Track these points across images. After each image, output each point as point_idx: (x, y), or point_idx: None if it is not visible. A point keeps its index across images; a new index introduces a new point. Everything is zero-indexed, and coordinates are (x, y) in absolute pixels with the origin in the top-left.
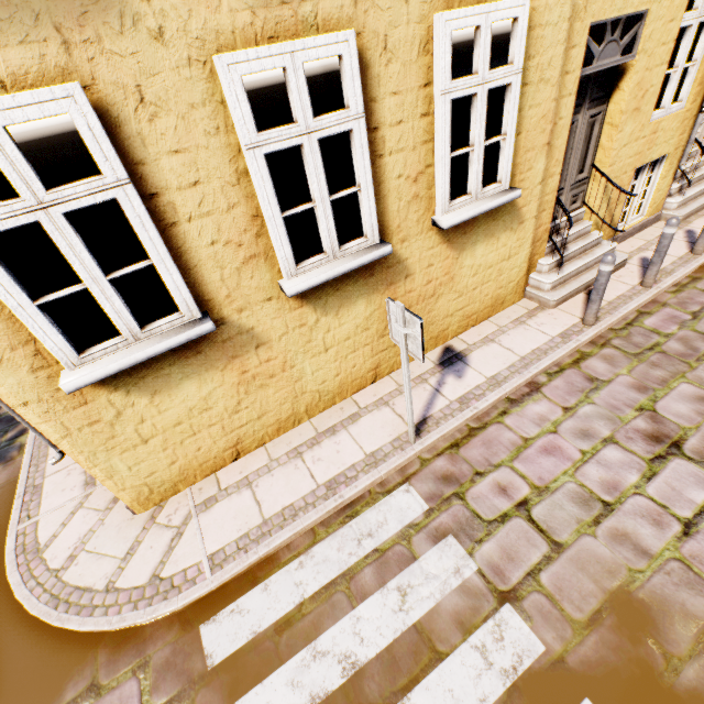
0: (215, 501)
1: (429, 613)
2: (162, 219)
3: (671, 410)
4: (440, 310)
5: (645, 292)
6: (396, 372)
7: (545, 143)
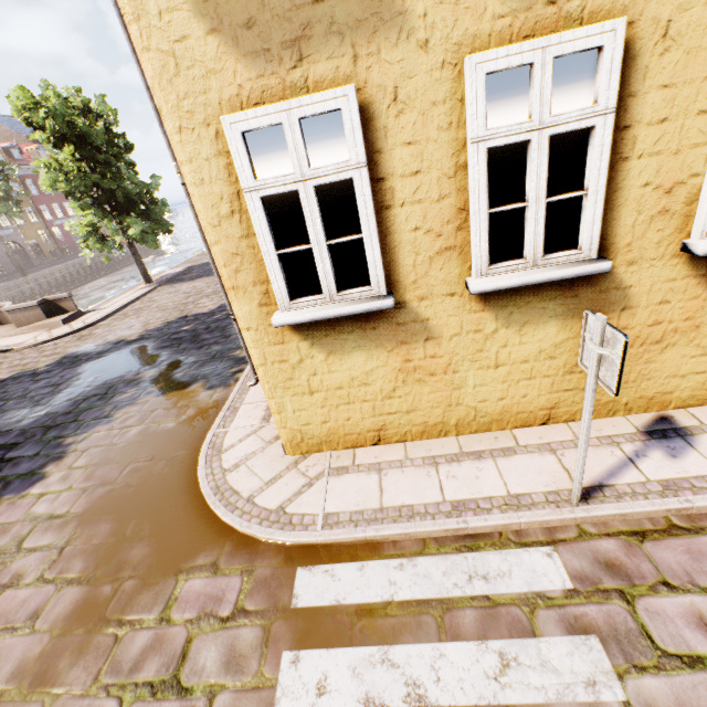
0: (346, 471)
1: (532, 706)
2: (380, 201)
3: None
4: (665, 365)
5: None
6: (577, 422)
7: None
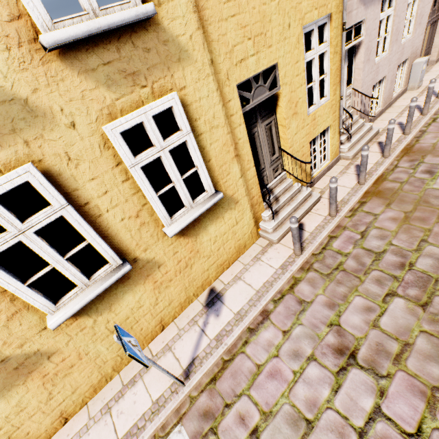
0: None
1: None
2: None
3: (349, 323)
4: (197, 271)
5: (332, 220)
6: (178, 317)
7: (233, 157)
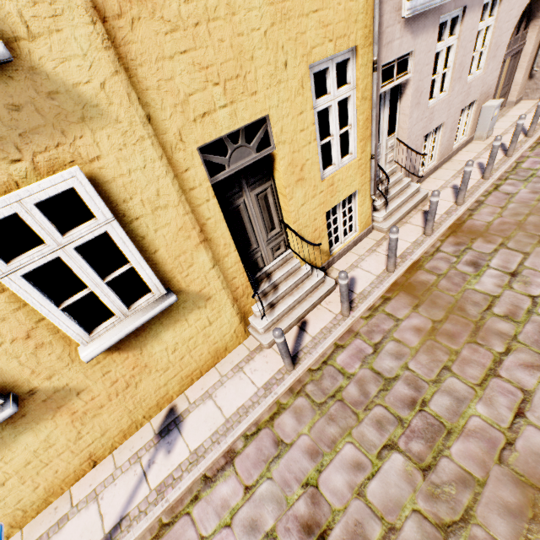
0: None
1: None
2: None
3: (330, 484)
4: (147, 389)
5: (343, 322)
6: (119, 448)
7: (197, 243)
